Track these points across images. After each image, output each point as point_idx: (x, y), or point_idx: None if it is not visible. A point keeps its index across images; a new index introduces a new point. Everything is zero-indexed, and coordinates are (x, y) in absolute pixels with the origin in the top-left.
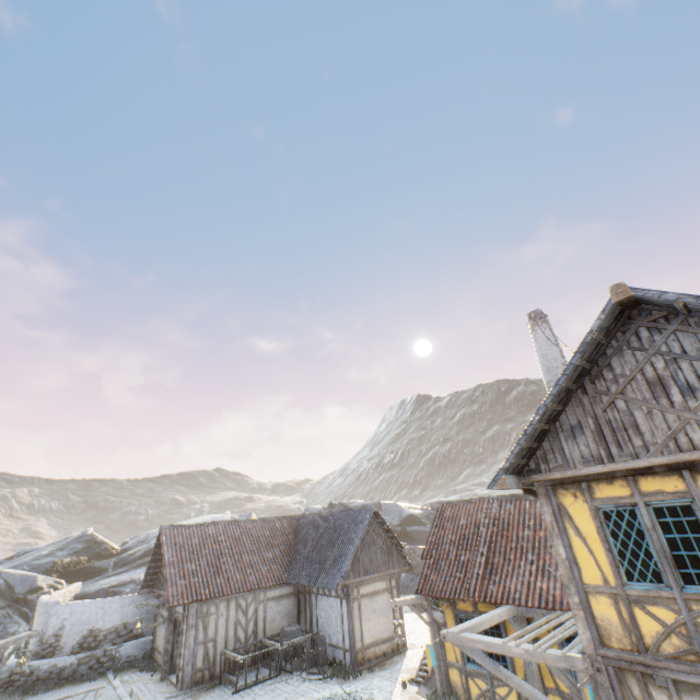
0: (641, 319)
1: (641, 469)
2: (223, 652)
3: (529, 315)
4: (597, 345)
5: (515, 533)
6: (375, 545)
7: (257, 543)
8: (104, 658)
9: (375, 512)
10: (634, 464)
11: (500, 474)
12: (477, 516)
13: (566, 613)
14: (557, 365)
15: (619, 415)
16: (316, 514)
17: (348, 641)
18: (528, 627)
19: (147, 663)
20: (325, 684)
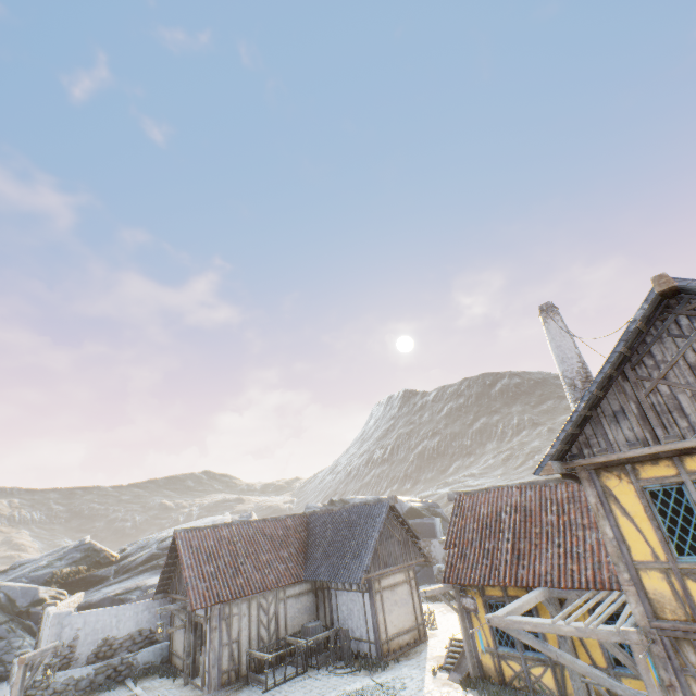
0: (680, 308)
1: (686, 449)
2: (248, 652)
3: (541, 308)
4: (638, 333)
5: (539, 518)
6: (392, 538)
7: (271, 542)
8: (121, 667)
9: (391, 505)
10: (682, 444)
11: (546, 460)
12: (497, 504)
13: (599, 591)
14: (571, 356)
15: (663, 399)
16: (328, 511)
17: (372, 633)
18: (571, 606)
19: (166, 668)
20: (354, 677)
